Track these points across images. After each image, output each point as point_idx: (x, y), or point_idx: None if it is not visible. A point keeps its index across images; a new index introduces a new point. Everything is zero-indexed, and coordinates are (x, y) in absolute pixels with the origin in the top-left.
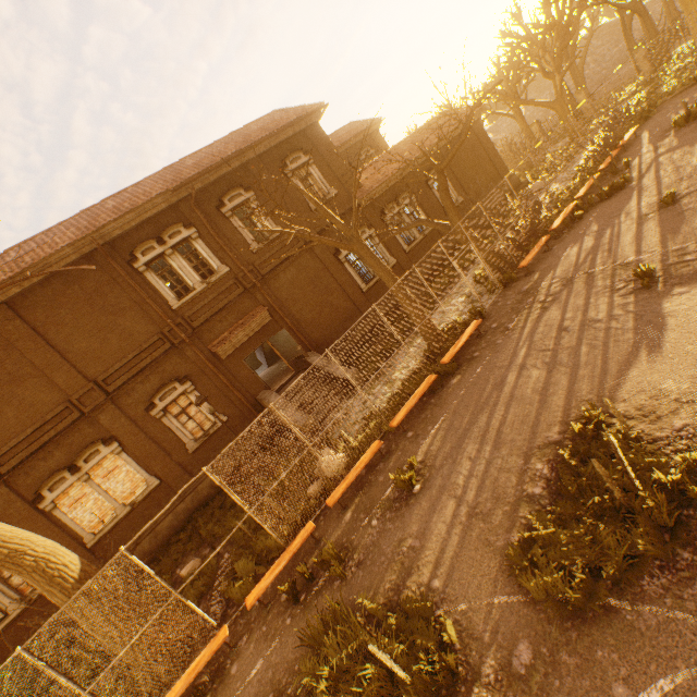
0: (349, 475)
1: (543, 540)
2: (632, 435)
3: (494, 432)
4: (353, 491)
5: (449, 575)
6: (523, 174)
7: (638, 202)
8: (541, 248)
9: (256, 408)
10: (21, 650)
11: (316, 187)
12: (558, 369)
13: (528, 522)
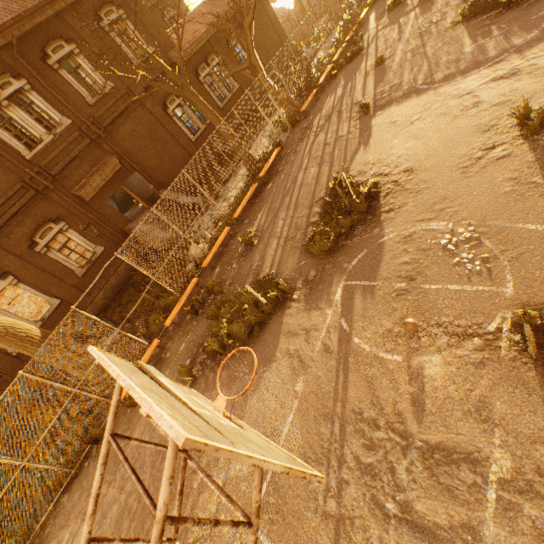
0: (213, 249)
1: (319, 234)
2: (354, 181)
3: (294, 204)
4: (217, 259)
5: (278, 266)
6: (299, 44)
7: (366, 64)
8: (314, 99)
9: (126, 239)
10: (23, 373)
11: (134, 44)
12: (324, 165)
13: (312, 232)
